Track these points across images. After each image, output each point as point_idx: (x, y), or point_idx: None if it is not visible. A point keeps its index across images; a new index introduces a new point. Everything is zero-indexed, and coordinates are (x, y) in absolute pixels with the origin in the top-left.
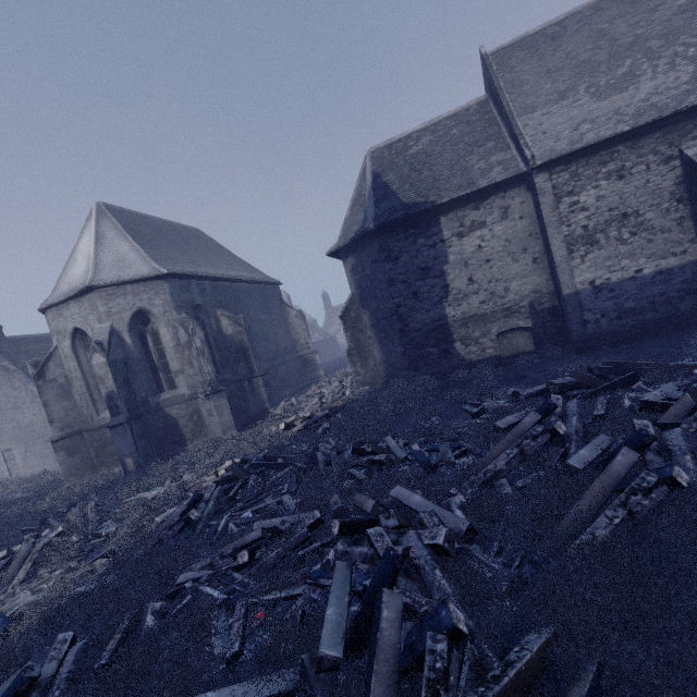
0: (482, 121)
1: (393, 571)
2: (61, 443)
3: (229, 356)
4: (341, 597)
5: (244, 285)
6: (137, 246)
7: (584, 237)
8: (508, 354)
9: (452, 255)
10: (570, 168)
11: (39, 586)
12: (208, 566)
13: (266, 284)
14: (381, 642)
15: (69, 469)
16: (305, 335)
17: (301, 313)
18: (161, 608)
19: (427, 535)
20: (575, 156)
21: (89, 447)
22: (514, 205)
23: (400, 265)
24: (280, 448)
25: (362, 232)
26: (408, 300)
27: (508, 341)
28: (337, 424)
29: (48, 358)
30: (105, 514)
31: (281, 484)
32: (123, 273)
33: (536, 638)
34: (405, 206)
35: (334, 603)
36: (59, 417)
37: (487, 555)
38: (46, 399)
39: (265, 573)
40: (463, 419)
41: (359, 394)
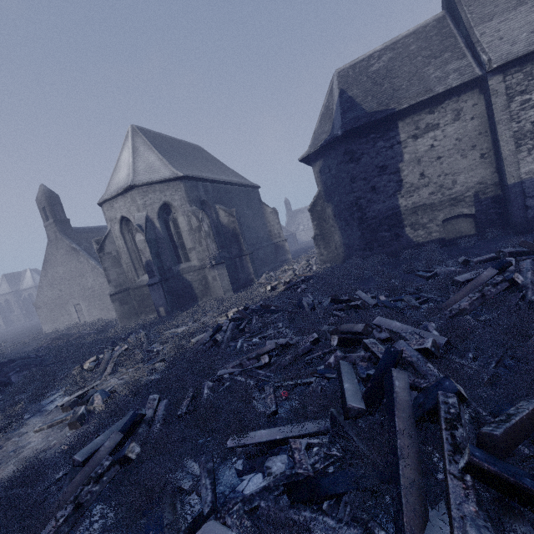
0: (439, 35)
1: (395, 361)
2: (116, 296)
3: (225, 240)
4: (351, 379)
5: (234, 187)
6: (161, 156)
7: (532, 132)
8: (450, 237)
9: (407, 154)
10: (524, 68)
11: (122, 376)
12: (238, 366)
13: (249, 187)
14: (398, 399)
15: (121, 314)
16: (277, 227)
17: (274, 210)
18: (213, 386)
19: (415, 343)
20: (531, 57)
21: (133, 300)
22: (466, 107)
23: (361, 164)
24: (270, 301)
25: (330, 138)
26: (367, 193)
27: (451, 226)
28: (311, 286)
29: (105, 238)
30: (151, 340)
31: (276, 322)
32: (153, 176)
33: (528, 404)
34: (368, 114)
35: (348, 382)
36: (114, 279)
37: (464, 361)
38: (105, 266)
39: (283, 369)
40: (418, 282)
41: (324, 268)
